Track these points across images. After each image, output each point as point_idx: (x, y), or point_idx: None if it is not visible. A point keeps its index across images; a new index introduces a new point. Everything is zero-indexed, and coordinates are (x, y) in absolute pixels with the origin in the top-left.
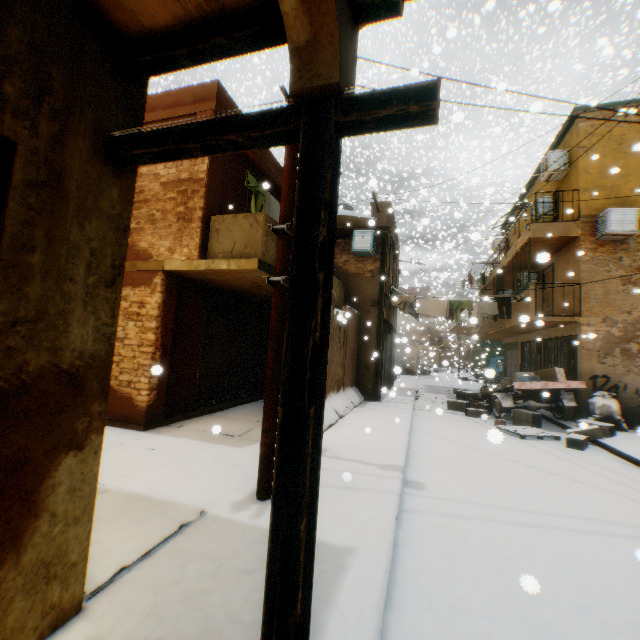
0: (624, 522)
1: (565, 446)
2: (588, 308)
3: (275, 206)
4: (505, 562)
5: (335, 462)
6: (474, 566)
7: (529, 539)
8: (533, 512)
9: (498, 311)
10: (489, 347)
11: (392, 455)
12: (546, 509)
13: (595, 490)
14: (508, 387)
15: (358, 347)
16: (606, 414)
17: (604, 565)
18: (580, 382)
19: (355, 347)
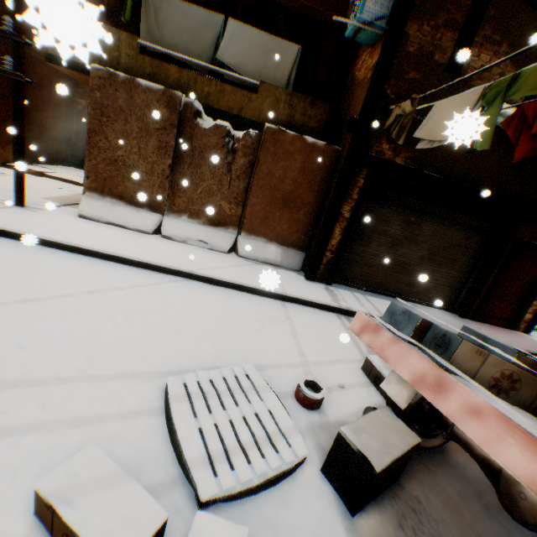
0: None
1: None
2: None
3: (164, 4)
4: None
5: None
6: None
7: None
8: None
9: None
10: None
11: (3, 221)
12: None
13: None
14: None
15: (324, 200)
16: None
17: None
18: None
19: (305, 195)
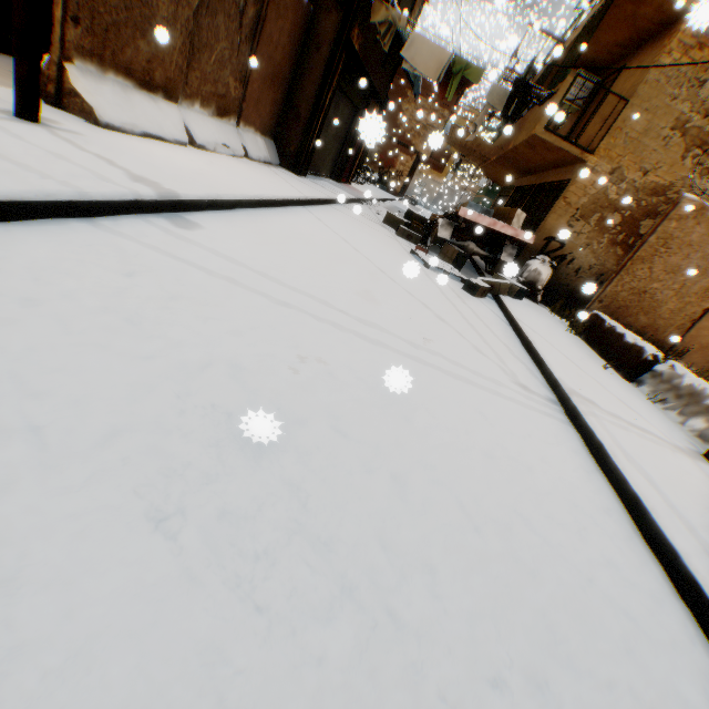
0: (418, 344)
1: (462, 288)
2: (610, 147)
3: None
4: (149, 309)
5: (50, 139)
6: (70, 292)
7: (249, 310)
8: (315, 300)
9: (506, 103)
10: (492, 198)
11: (190, 186)
12: (339, 305)
13: (433, 318)
14: (455, 214)
15: (294, 77)
16: (532, 281)
17: (314, 359)
18: (532, 236)
19: (285, 71)
